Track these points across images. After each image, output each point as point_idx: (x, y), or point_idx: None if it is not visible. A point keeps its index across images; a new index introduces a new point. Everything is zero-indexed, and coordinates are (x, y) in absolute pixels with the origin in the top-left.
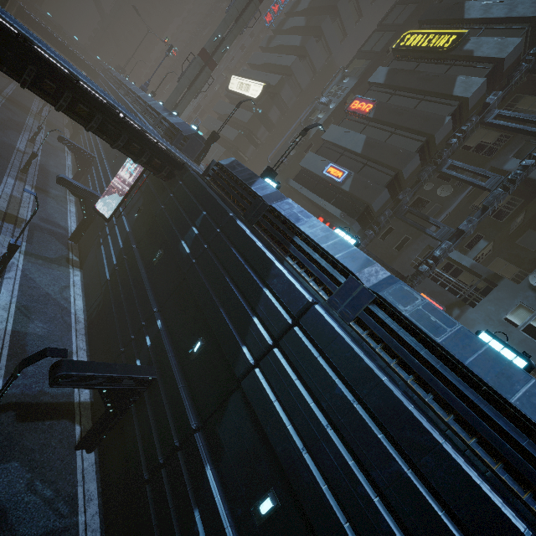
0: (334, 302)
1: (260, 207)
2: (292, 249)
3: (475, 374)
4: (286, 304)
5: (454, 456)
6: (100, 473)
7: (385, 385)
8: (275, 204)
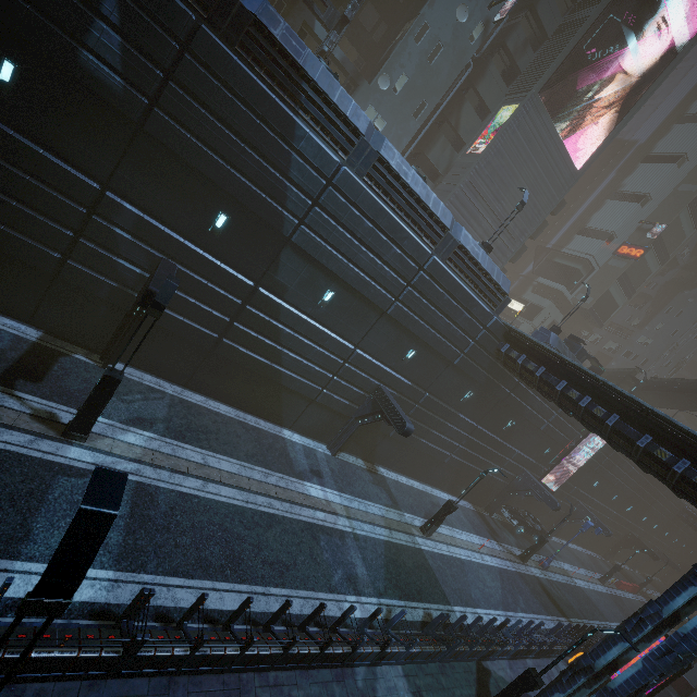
0: (352, 162)
1: (237, 13)
2: (305, 102)
3: (420, 198)
4: (320, 168)
5: (415, 238)
6: (141, 369)
7: (390, 215)
8: (259, 13)
